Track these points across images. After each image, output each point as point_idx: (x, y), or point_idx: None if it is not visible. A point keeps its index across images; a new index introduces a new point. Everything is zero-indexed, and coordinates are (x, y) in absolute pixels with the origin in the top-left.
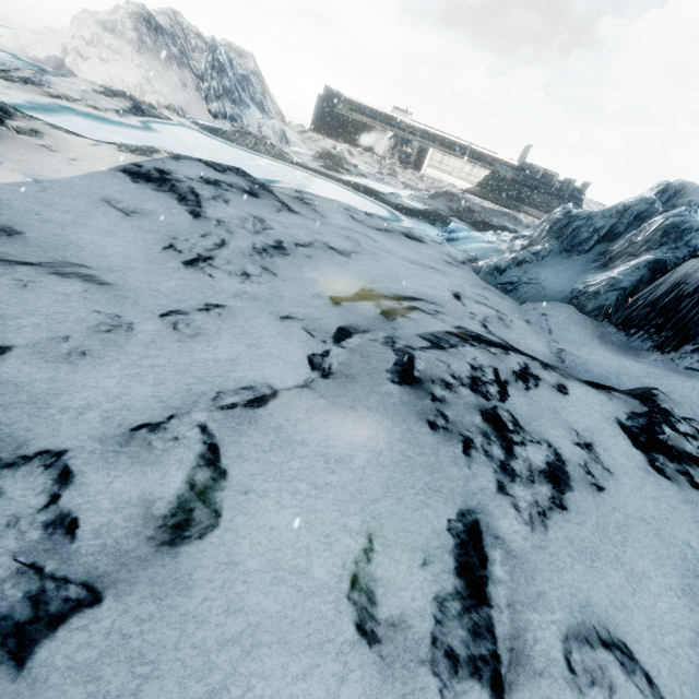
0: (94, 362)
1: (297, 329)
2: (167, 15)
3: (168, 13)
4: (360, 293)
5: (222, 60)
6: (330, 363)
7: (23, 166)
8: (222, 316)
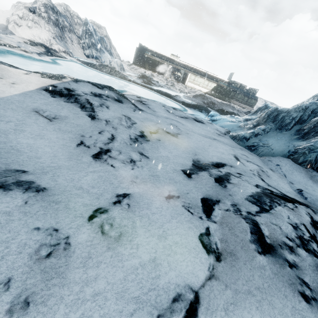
0: (38, 313)
1: (180, 208)
2: (62, 6)
3: (63, 5)
4: (194, 164)
5: (90, 29)
6: (214, 241)
7: None
8: (130, 206)
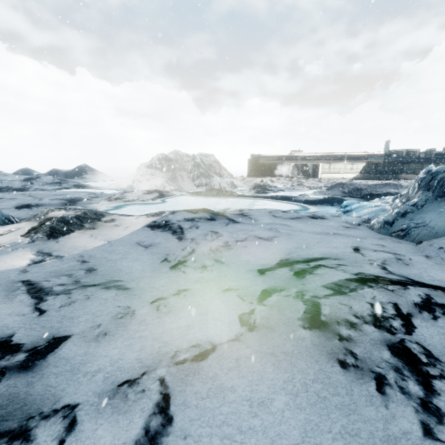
0: (109, 338)
1: (233, 296)
2: (173, 153)
3: (174, 152)
4: (280, 262)
5: (198, 162)
6: (254, 318)
7: (105, 237)
8: (186, 296)
